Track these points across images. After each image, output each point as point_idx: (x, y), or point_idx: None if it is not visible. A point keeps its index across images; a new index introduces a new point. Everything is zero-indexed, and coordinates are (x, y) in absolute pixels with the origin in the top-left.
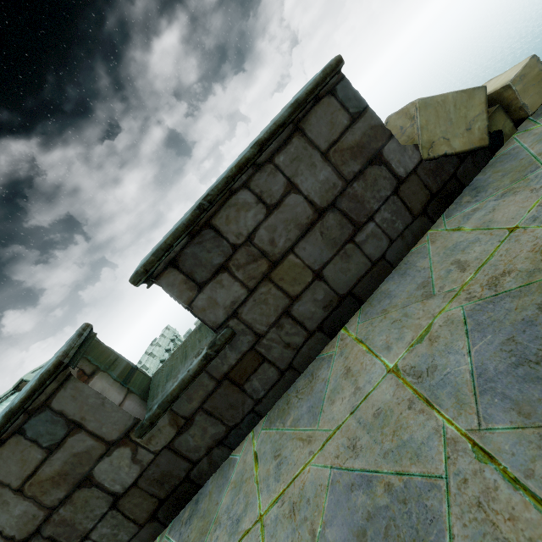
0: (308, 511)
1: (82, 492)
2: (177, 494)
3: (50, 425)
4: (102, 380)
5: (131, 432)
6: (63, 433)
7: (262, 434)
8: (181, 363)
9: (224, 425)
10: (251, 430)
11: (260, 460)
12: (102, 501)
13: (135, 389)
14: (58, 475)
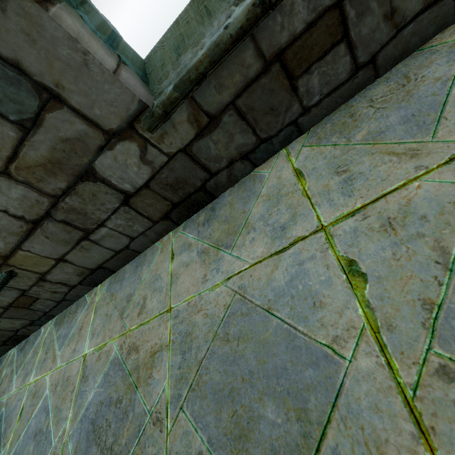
0: (426, 228)
1: (86, 185)
2: (190, 201)
3: (6, 86)
4: (72, 18)
5: (136, 122)
6: (33, 104)
7: (304, 151)
8: (202, 24)
9: (255, 136)
10: (283, 148)
11: (308, 176)
12: (111, 197)
13: (129, 63)
14: (49, 163)
